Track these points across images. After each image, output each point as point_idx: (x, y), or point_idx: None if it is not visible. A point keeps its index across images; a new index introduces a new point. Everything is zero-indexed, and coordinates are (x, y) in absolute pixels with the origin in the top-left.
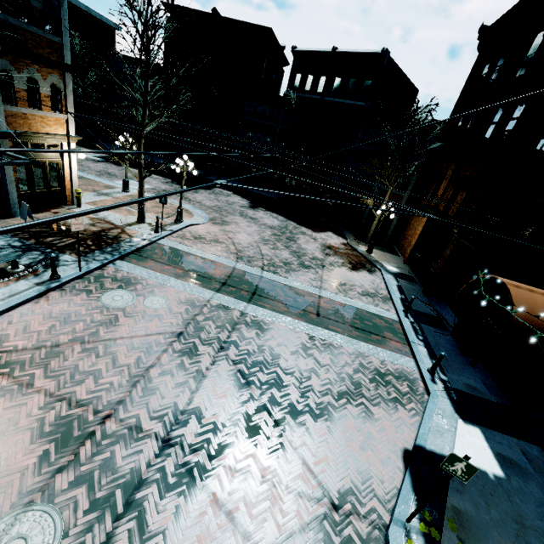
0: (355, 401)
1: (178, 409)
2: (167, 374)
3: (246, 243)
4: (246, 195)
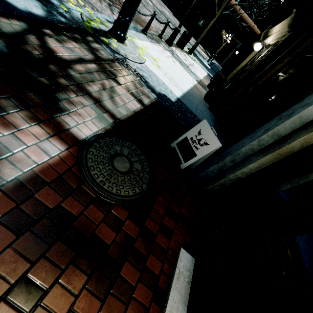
0: None
1: (143, 3)
2: None
3: (167, 14)
4: (173, 13)
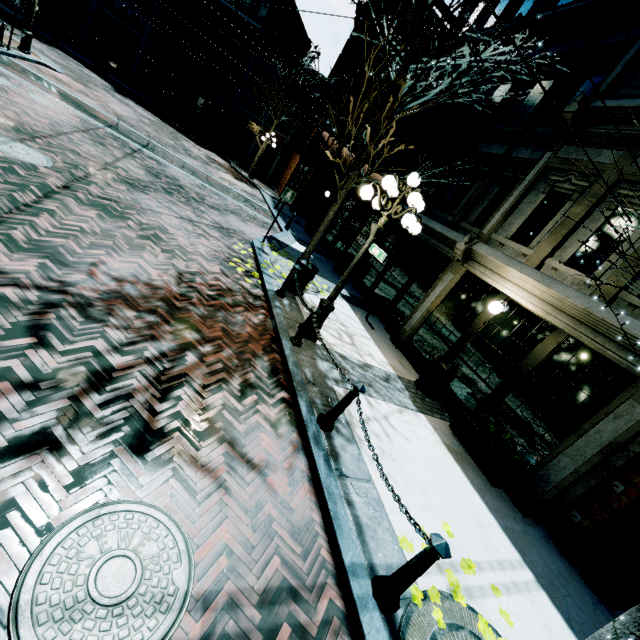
0: (237, 216)
1: (106, 161)
2: (85, 143)
3: (124, 114)
4: (106, 78)
